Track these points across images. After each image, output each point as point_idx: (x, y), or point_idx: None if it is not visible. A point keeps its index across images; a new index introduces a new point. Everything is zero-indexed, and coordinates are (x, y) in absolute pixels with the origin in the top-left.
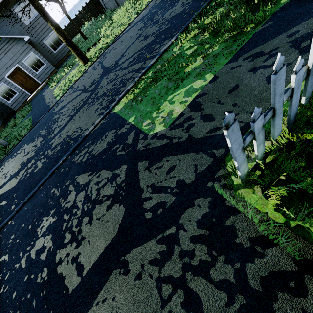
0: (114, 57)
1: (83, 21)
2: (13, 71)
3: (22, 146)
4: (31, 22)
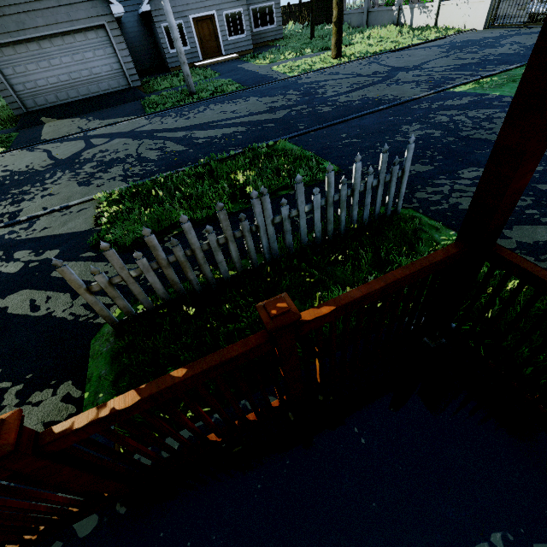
0: (405, 62)
1: (283, 20)
2: (204, 16)
3: (241, 98)
4: None
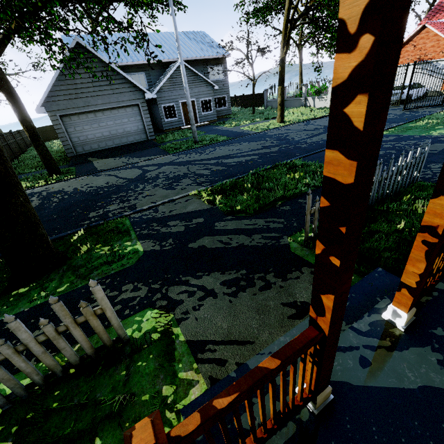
0: None
1: None
2: None
3: (235, 143)
4: (214, 81)
